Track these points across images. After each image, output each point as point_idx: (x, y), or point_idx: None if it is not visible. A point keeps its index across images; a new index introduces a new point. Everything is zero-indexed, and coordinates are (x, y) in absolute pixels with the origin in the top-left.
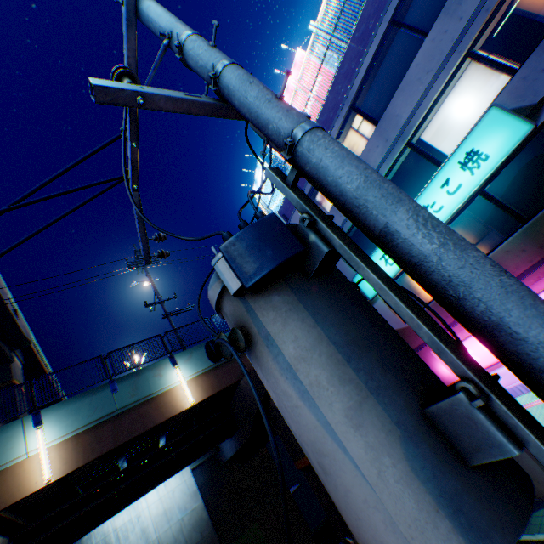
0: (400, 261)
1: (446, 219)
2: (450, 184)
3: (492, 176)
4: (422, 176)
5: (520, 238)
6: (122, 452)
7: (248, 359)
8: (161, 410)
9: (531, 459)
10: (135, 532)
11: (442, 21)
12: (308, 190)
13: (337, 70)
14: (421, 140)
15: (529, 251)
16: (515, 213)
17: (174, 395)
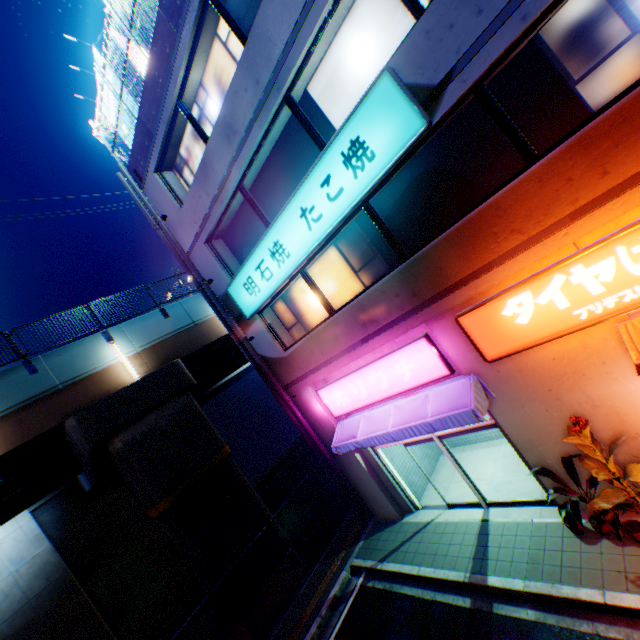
0: None
1: (326, 235)
2: (331, 185)
3: (379, 186)
4: (310, 158)
5: (397, 279)
6: None
7: (82, 391)
8: None
9: (381, 491)
10: None
11: None
12: (162, 138)
13: None
14: (309, 96)
15: (404, 297)
16: (397, 246)
17: None
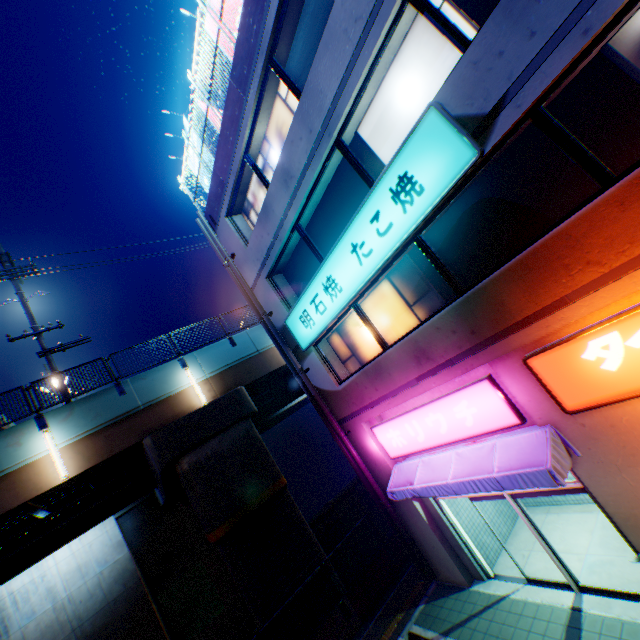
0: None
1: (376, 270)
2: (380, 220)
3: (430, 219)
4: (361, 194)
5: (452, 315)
6: None
7: (159, 412)
8: (15, 491)
9: (445, 549)
10: (39, 593)
11: None
12: (231, 187)
13: None
14: (359, 137)
15: (461, 334)
16: (451, 279)
17: (39, 470)
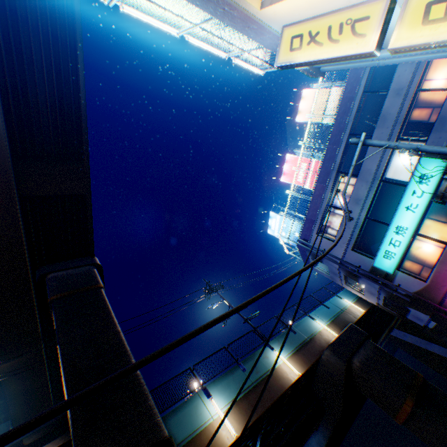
0: None
1: (423, 210)
2: (416, 193)
3: (438, 183)
4: (394, 194)
5: None
6: (263, 422)
7: (317, 341)
8: (280, 381)
9: None
10: None
11: (377, 130)
12: (319, 219)
13: (323, 157)
14: (385, 178)
15: None
16: None
17: (283, 370)
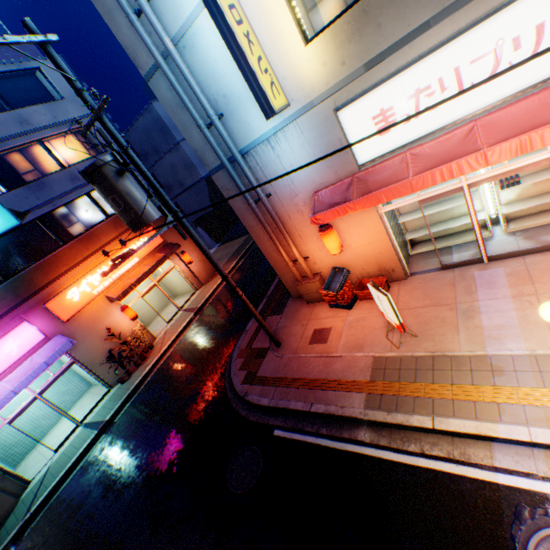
0: (147, 177)
1: None
2: None
3: None
4: None
5: (6, 289)
6: None
7: None
8: None
9: None
10: None
11: None
12: None
13: None
14: None
15: (11, 298)
16: (2, 272)
17: None
